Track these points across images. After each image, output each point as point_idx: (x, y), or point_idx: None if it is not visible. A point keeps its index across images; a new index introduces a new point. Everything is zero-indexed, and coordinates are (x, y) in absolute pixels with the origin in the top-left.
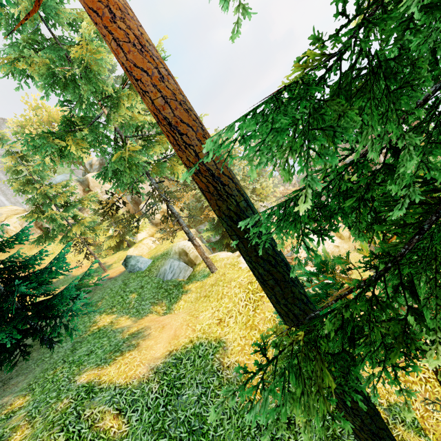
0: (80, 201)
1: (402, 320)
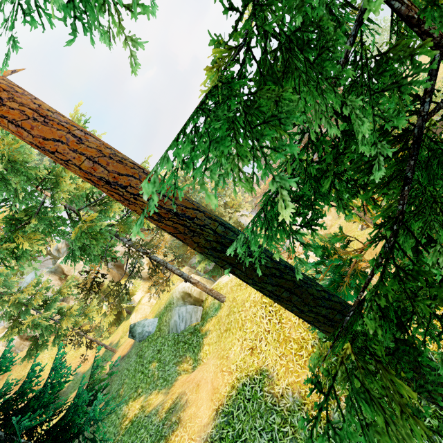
0: (59, 292)
1: (441, 281)
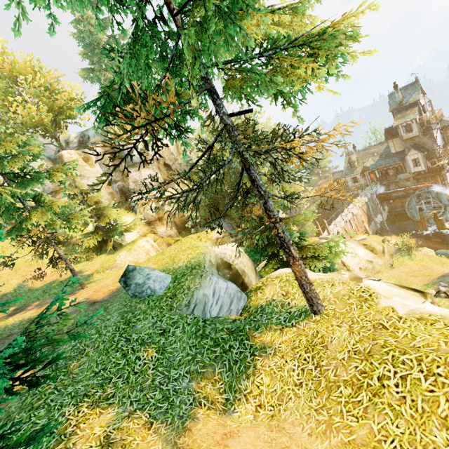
0: (49, 172)
1: None
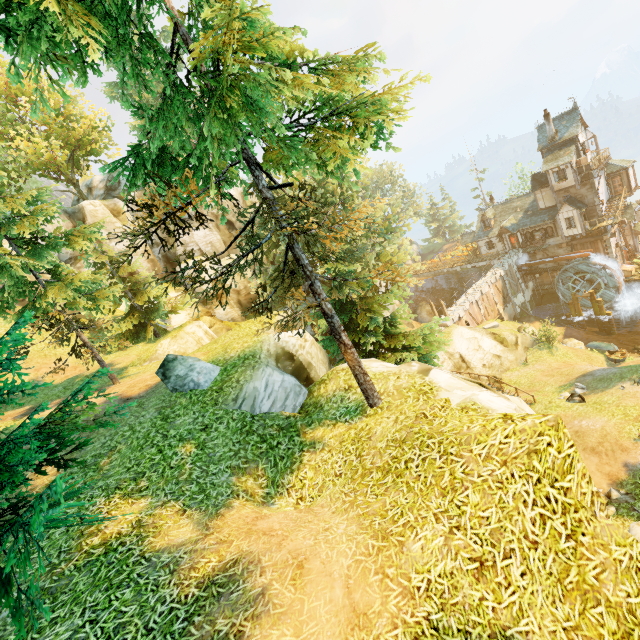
0: (68, 237)
1: None
